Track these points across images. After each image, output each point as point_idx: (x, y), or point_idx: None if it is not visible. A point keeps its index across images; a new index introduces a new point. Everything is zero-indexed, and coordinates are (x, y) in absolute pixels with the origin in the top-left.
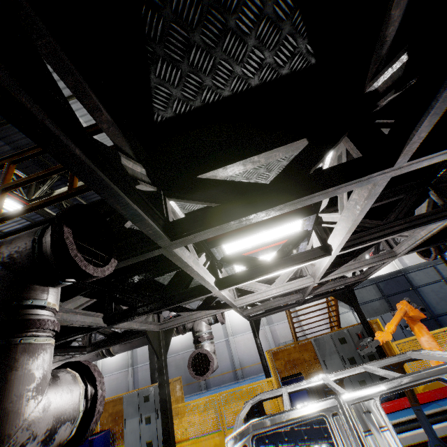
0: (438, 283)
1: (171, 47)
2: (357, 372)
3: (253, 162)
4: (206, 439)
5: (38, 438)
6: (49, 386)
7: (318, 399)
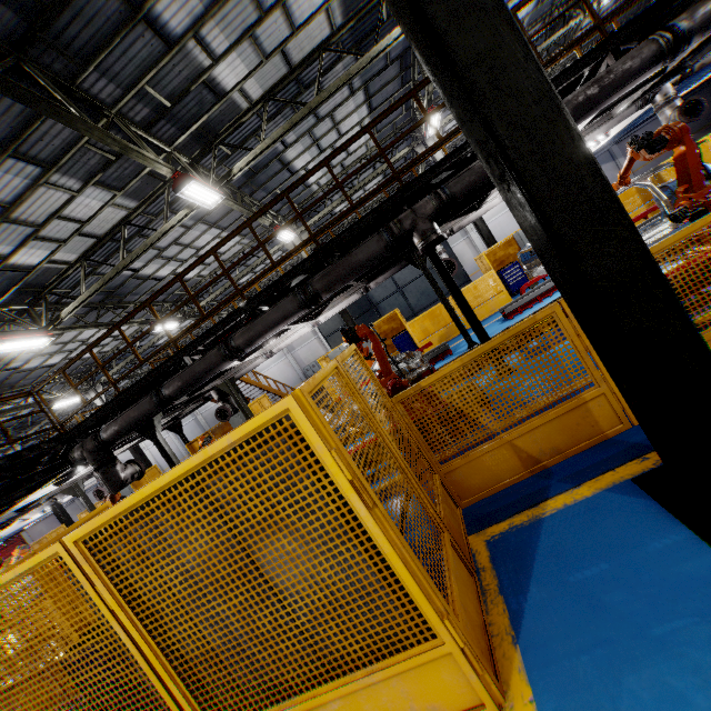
0: (395, 295)
1: None
2: None
3: None
4: None
5: None
6: None
7: None
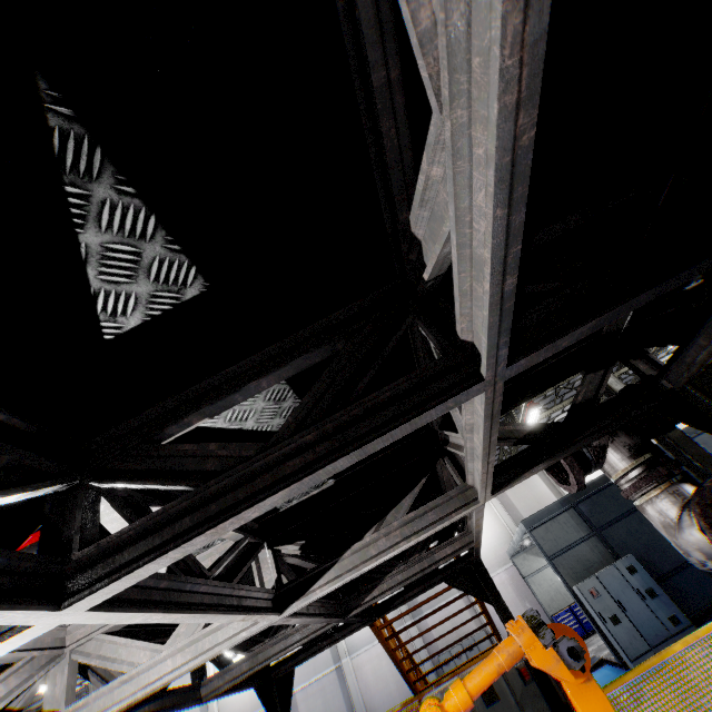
0: None
1: None
2: None
3: None
4: None
5: None
6: None
7: None
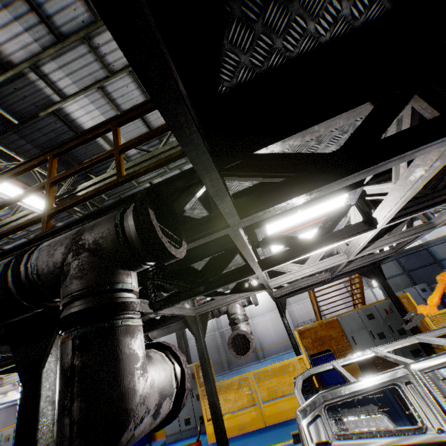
0: None
1: (249, 4)
2: (410, 343)
3: (313, 132)
4: (243, 414)
5: (150, 412)
6: (148, 365)
7: (369, 372)
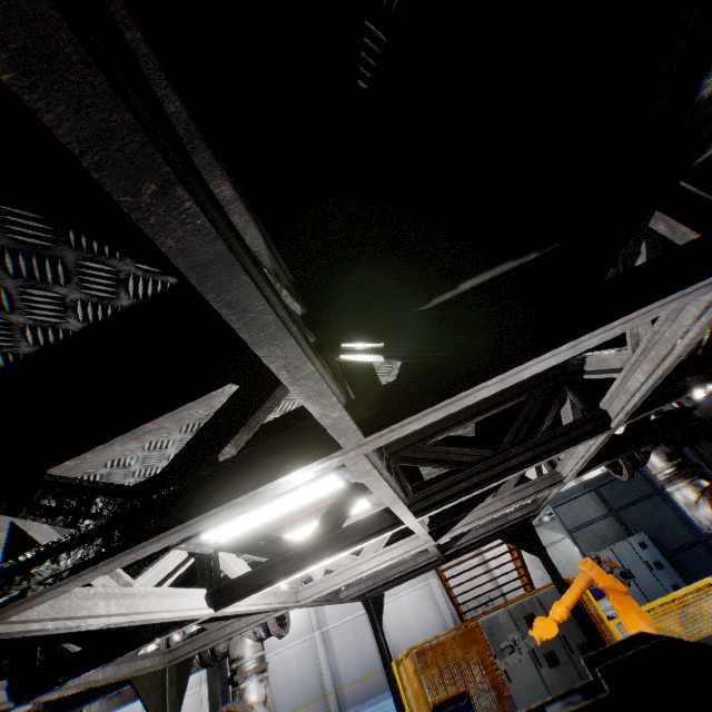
0: None
1: None
2: None
3: (152, 430)
4: None
5: None
6: None
7: None
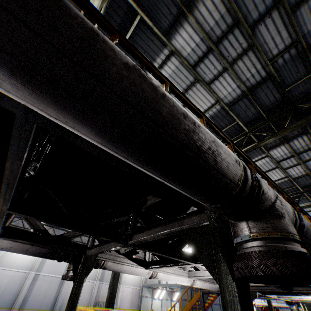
0: None
1: None
2: None
3: None
4: None
5: None
6: None
7: None
